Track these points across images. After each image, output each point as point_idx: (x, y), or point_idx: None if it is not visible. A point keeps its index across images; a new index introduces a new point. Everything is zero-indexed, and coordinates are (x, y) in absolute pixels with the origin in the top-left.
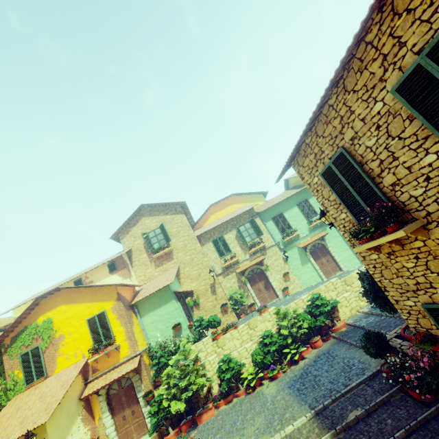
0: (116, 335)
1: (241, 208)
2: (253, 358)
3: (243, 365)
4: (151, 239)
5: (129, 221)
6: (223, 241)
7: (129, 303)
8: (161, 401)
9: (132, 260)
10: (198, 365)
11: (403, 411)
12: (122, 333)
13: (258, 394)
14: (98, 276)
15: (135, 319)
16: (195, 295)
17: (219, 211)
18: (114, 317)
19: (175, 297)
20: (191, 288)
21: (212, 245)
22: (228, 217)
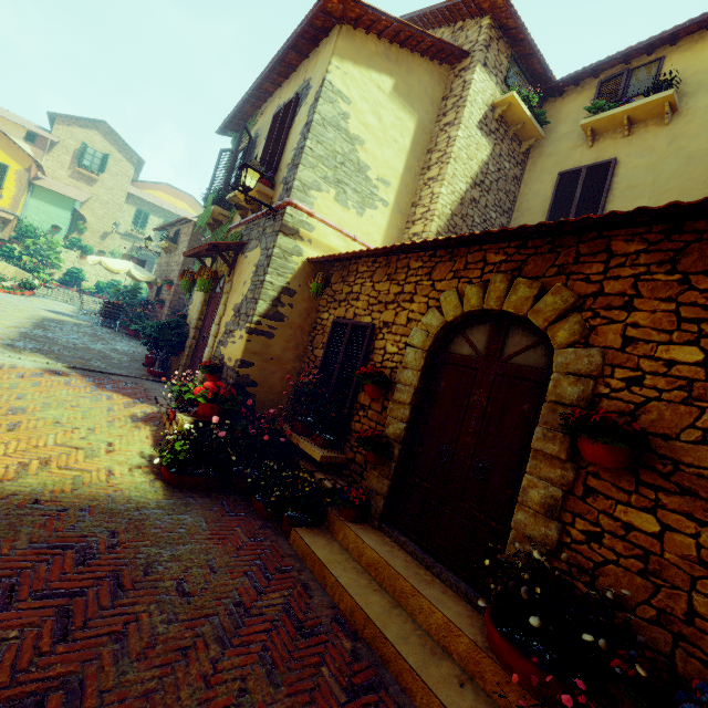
0: (6, 189)
1: (187, 213)
2: (98, 283)
3: (88, 281)
4: (88, 154)
5: (80, 118)
6: (147, 218)
7: (31, 180)
8: (12, 251)
9: (52, 149)
10: (60, 256)
11: None
12: (12, 192)
13: (86, 295)
14: (10, 129)
15: (26, 193)
16: (86, 226)
17: (169, 195)
18: (14, 178)
19: (72, 211)
20: (87, 219)
21: (134, 211)
22: (169, 208)
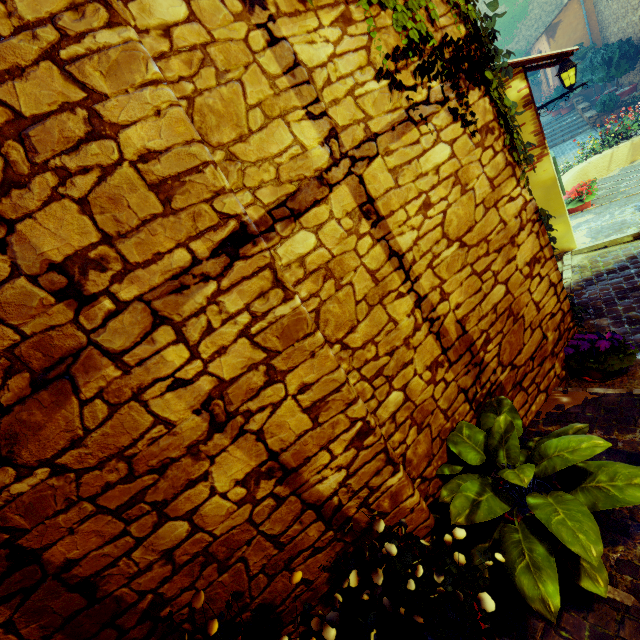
0: None
1: None
2: None
3: None
4: None
5: None
6: None
7: None
8: None
9: None
10: None
11: None
12: None
13: None
14: None
15: None
16: None
17: None
18: None
19: None
20: None
21: None
22: None
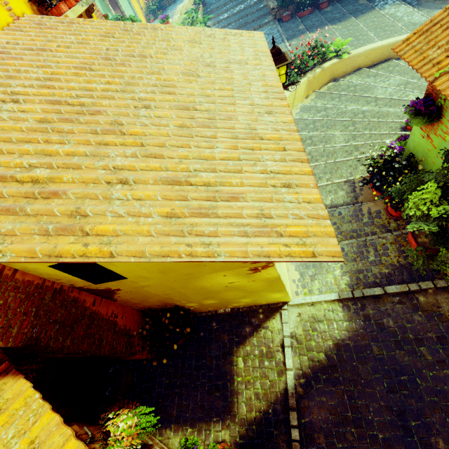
0: None
1: None
2: None
3: None
4: None
5: None
6: None
7: None
8: None
9: None
10: None
11: (311, 17)
12: None
13: None
14: None
15: None
16: None
17: None
18: None
19: None
20: None
21: None
22: None
